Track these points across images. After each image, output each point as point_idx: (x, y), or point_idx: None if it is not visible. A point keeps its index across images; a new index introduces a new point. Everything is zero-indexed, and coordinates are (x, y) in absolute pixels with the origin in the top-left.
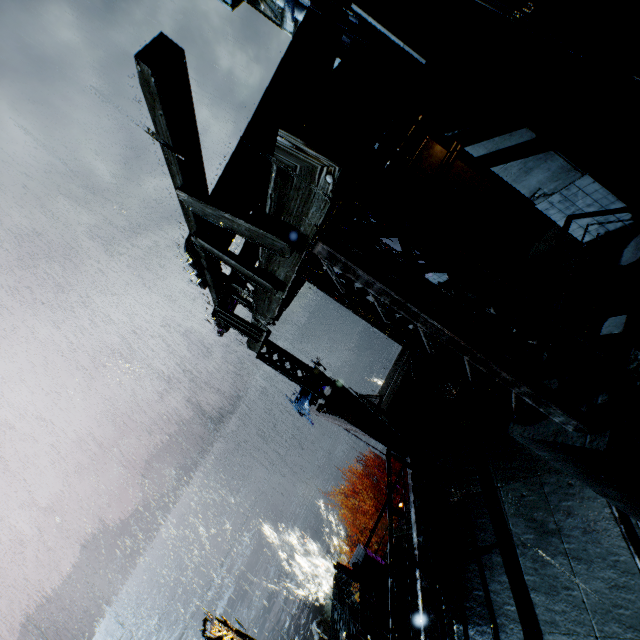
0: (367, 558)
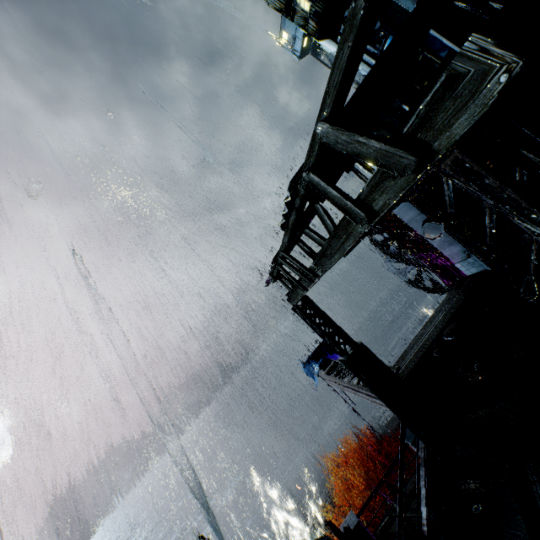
0: (359, 527)
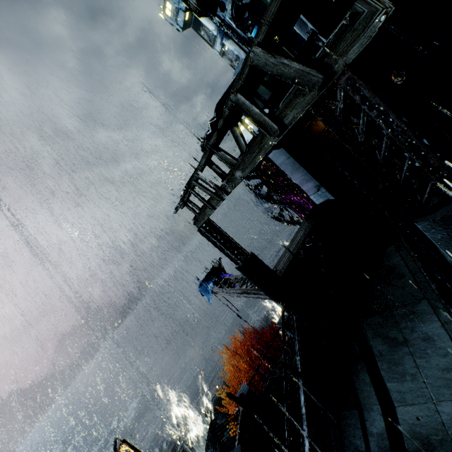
0: (250, 391)
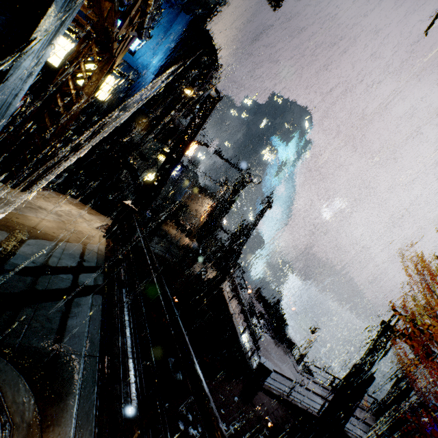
0: None
